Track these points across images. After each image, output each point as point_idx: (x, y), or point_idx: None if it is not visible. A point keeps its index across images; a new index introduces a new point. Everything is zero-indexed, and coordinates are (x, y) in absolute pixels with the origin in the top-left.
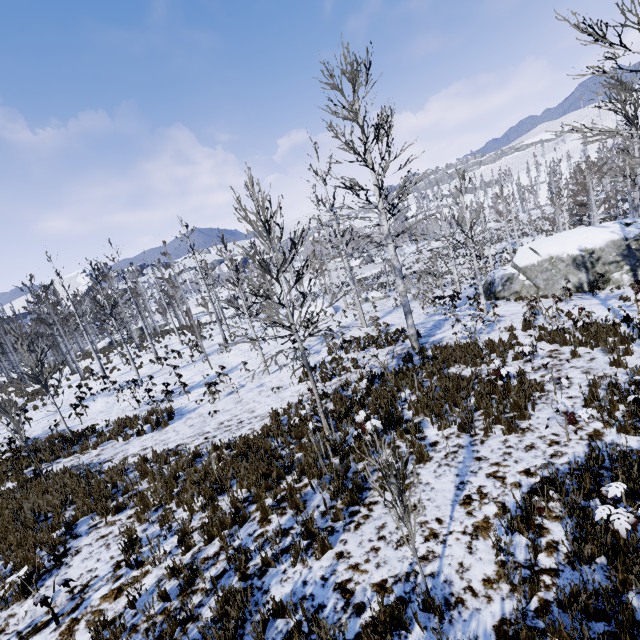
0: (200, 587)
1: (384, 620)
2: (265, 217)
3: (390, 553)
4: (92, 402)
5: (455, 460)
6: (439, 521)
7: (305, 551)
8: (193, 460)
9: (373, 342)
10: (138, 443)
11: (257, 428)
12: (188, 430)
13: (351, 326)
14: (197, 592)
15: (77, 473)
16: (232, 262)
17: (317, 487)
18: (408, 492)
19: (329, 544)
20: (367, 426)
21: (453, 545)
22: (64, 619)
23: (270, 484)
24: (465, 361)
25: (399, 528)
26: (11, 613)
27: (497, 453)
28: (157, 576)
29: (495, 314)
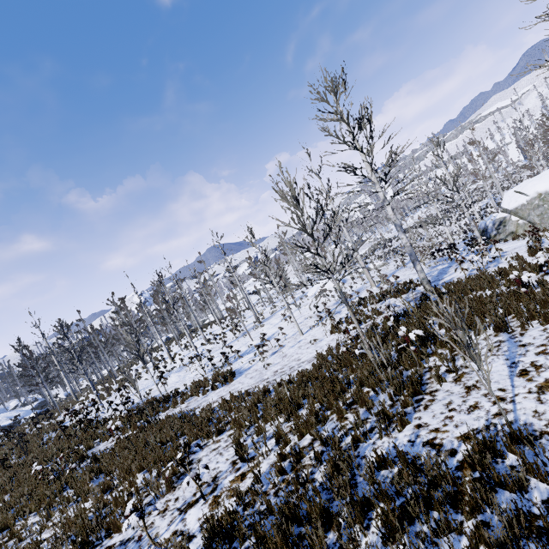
0: (306, 464)
1: (478, 451)
2: (294, 194)
3: (464, 417)
4: (168, 377)
5: (500, 350)
6: (502, 390)
7: (386, 429)
8: (264, 395)
9: (387, 294)
10: (214, 395)
11: (308, 368)
12: (250, 380)
13: (361, 289)
14: (305, 467)
15: (178, 417)
16: (251, 259)
17: (379, 389)
18: (464, 378)
19: (406, 420)
20: (410, 336)
21: (522, 402)
22: (208, 497)
23: (337, 395)
24: (481, 287)
25: (465, 401)
26: (167, 499)
27: (540, 338)
28: (268, 463)
29: (497, 249)
